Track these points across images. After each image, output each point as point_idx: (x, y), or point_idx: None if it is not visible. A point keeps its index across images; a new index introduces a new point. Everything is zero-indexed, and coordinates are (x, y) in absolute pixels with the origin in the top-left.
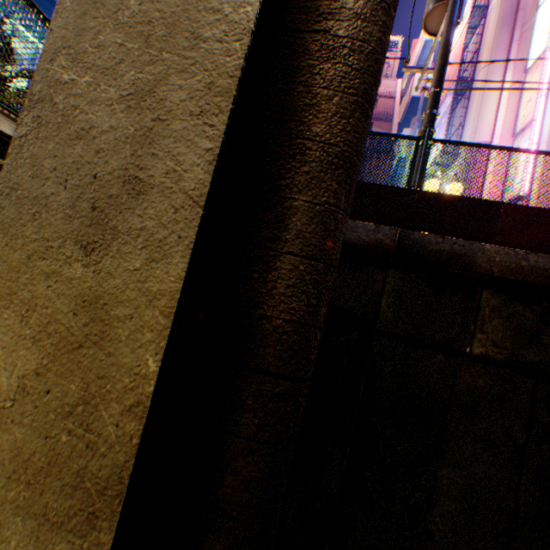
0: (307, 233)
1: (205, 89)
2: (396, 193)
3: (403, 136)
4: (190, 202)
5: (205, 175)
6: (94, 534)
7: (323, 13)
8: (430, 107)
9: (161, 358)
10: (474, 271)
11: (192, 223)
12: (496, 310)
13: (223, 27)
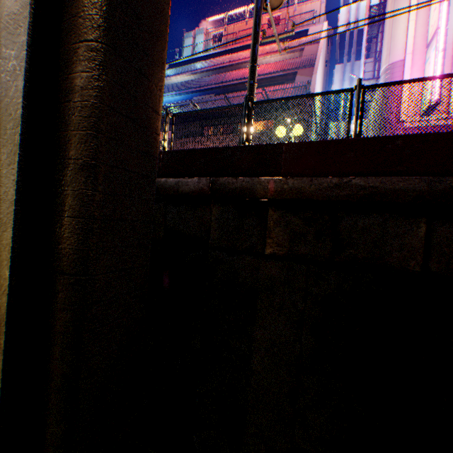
0: (74, 205)
1: (12, 153)
2: (218, 152)
3: (235, 105)
4: (12, 204)
5: (15, 192)
6: (1, 341)
7: (70, 91)
8: (249, 79)
9: (10, 271)
10: (257, 197)
11: (13, 213)
12: (277, 222)
13: (14, 122)
